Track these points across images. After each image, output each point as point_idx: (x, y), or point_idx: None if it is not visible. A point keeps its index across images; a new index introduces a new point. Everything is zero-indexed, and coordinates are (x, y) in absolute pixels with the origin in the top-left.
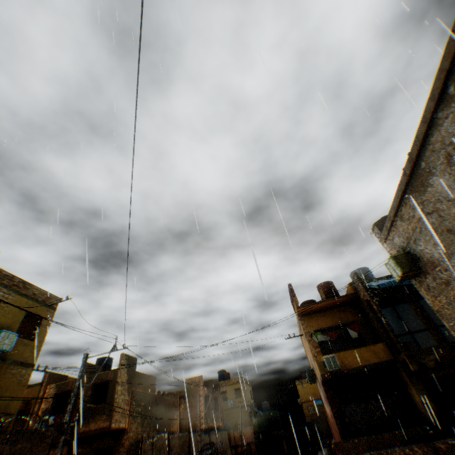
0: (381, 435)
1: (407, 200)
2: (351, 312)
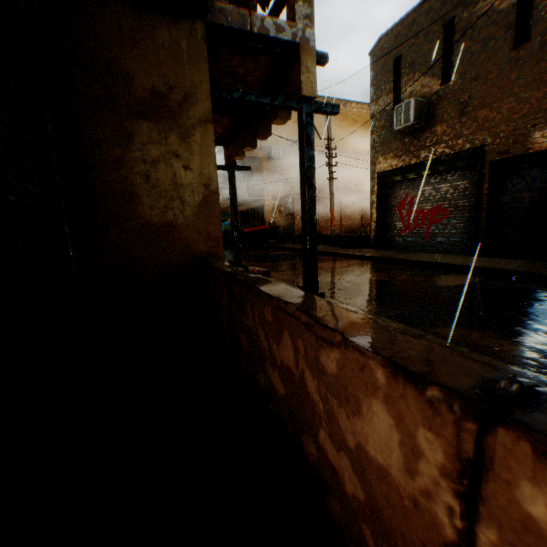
0: None
1: None
2: None
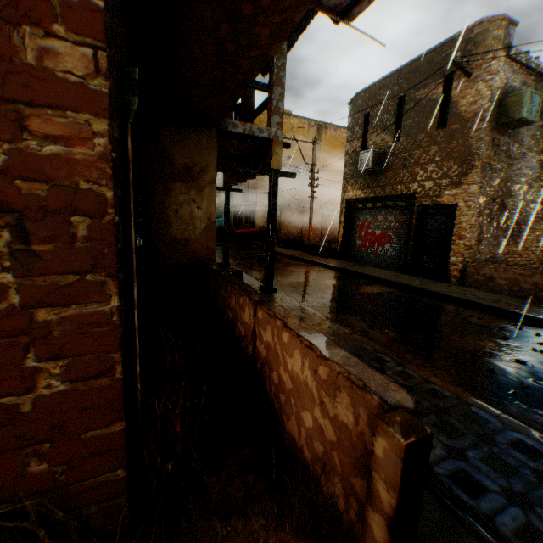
0: None
1: None
2: None
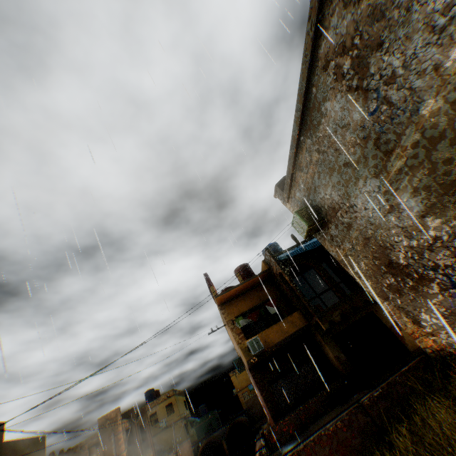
0: (308, 403)
1: (304, 143)
2: (268, 289)
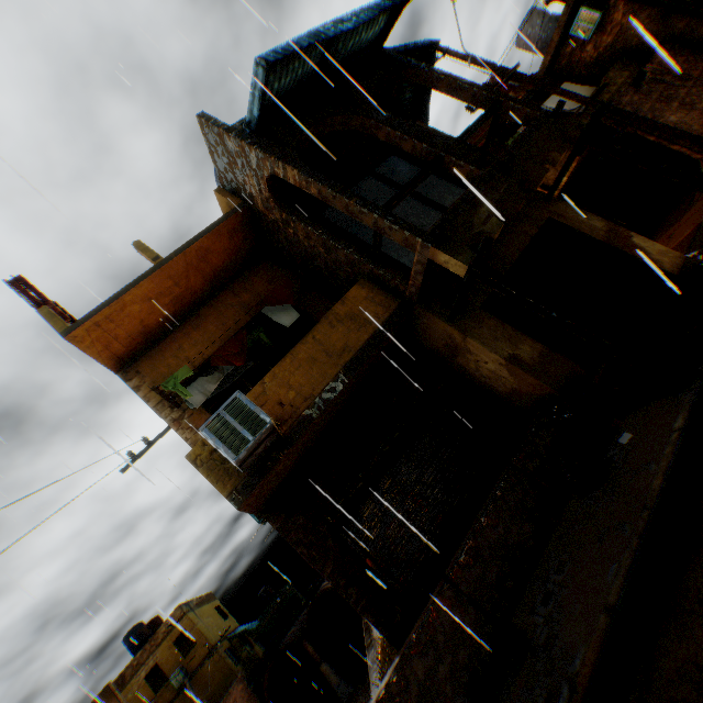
0: (481, 536)
1: None
2: (265, 278)
